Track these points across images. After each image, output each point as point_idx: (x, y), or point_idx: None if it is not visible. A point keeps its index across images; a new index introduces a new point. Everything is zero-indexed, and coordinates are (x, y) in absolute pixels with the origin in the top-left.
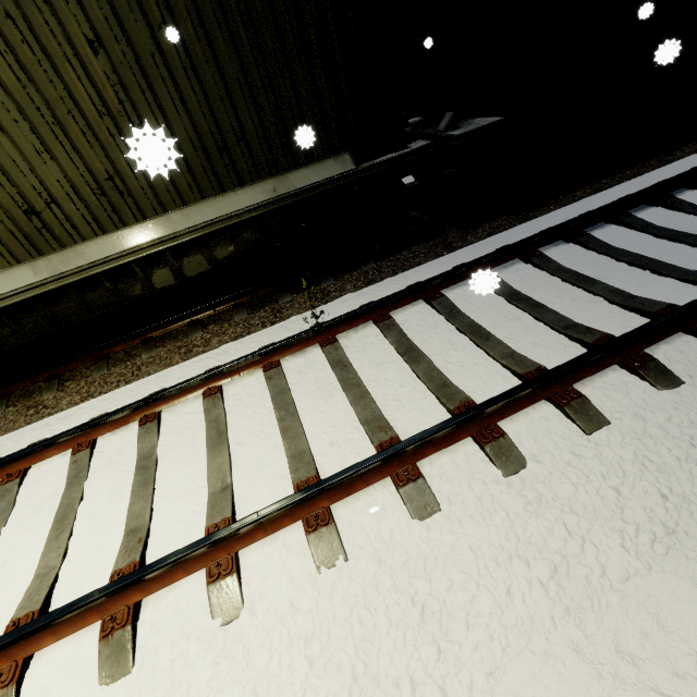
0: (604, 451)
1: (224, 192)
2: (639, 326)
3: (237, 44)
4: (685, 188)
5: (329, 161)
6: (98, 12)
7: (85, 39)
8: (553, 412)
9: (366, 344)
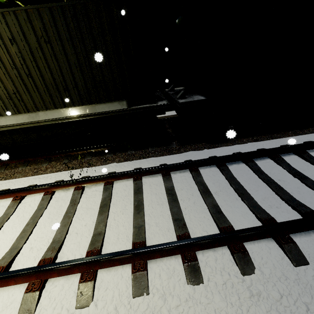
0: (132, 313)
1: (65, 107)
2: (196, 237)
3: (76, 48)
4: (292, 153)
5: (116, 103)
6: (15, 28)
7: (8, 38)
8: (129, 273)
9: (93, 195)
